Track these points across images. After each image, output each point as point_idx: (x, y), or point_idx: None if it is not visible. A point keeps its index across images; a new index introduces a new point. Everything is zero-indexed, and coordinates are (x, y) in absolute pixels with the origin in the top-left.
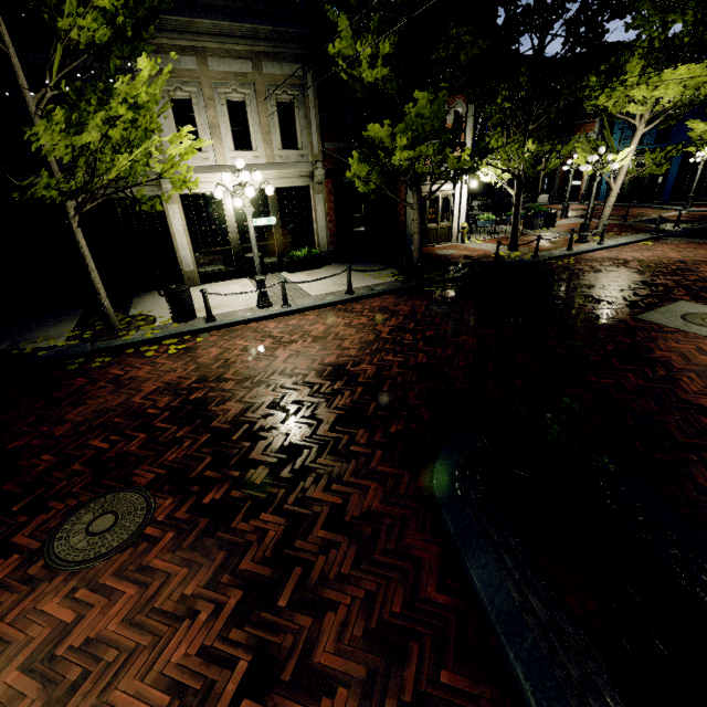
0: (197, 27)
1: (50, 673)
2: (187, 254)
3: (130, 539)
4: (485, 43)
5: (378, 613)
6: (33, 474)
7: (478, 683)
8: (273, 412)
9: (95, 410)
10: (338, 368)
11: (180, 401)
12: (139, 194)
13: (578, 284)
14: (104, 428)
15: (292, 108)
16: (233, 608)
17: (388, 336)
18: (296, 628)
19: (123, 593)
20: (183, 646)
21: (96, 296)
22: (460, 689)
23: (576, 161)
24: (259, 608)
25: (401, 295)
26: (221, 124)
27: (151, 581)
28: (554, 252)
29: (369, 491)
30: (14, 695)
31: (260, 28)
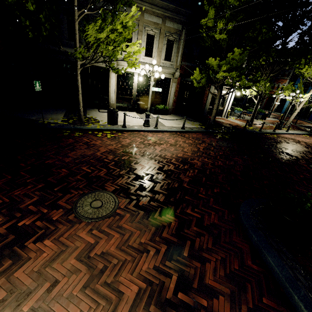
0: None
1: (89, 263)
2: (113, 96)
3: (111, 213)
4: (272, 34)
5: (228, 267)
6: (60, 176)
7: (280, 306)
8: (160, 172)
9: (81, 154)
10: (184, 159)
11: (118, 159)
12: (112, 65)
13: (280, 146)
14: (86, 163)
15: (173, 43)
16: (164, 252)
17: (203, 150)
18: (194, 266)
19: (113, 236)
20: (146, 264)
21: (78, 105)
22: (272, 307)
23: (284, 94)
24: (175, 254)
25: (204, 134)
26: (142, 43)
27: (125, 233)
28: (267, 130)
29: (211, 214)
30: (76, 269)
31: (170, 5)
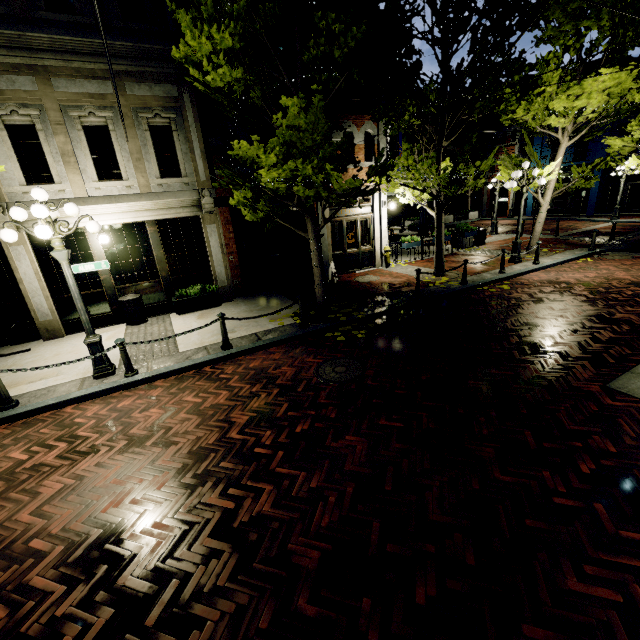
0: (31, 42)
1: None
2: (42, 301)
3: None
4: (360, 30)
5: None
6: None
7: None
8: None
9: None
10: (110, 533)
11: None
12: None
13: (517, 322)
14: None
15: (169, 133)
16: None
17: (237, 435)
18: None
19: None
20: None
21: None
22: None
23: (499, 178)
24: None
25: (293, 346)
26: (78, 151)
27: None
28: (485, 276)
29: None
30: None
31: (115, 44)
